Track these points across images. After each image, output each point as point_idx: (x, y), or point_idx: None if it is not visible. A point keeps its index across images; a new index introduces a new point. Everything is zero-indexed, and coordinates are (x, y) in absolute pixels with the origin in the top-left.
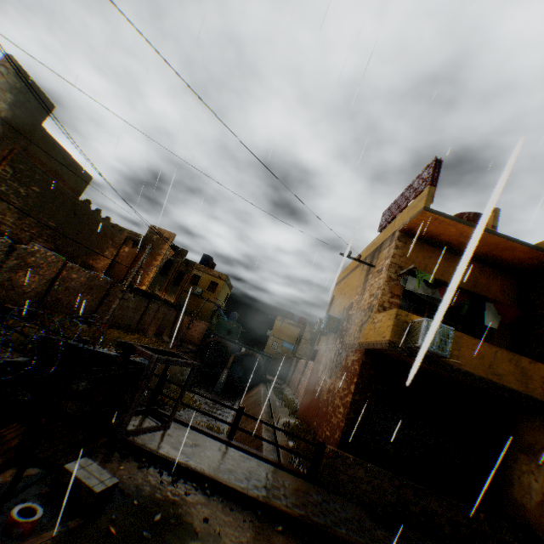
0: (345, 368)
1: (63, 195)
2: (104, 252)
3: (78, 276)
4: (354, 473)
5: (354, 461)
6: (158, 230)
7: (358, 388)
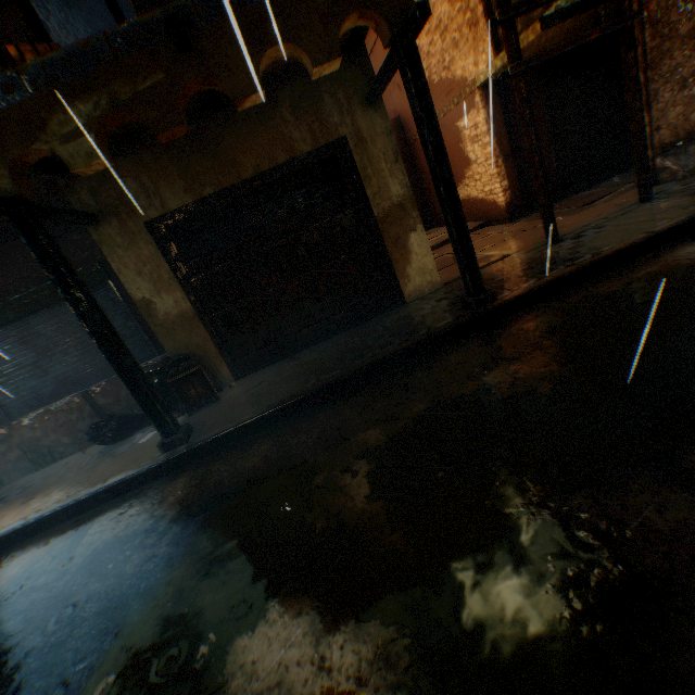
0: None
1: None
2: None
3: None
4: None
5: None
6: None
7: None
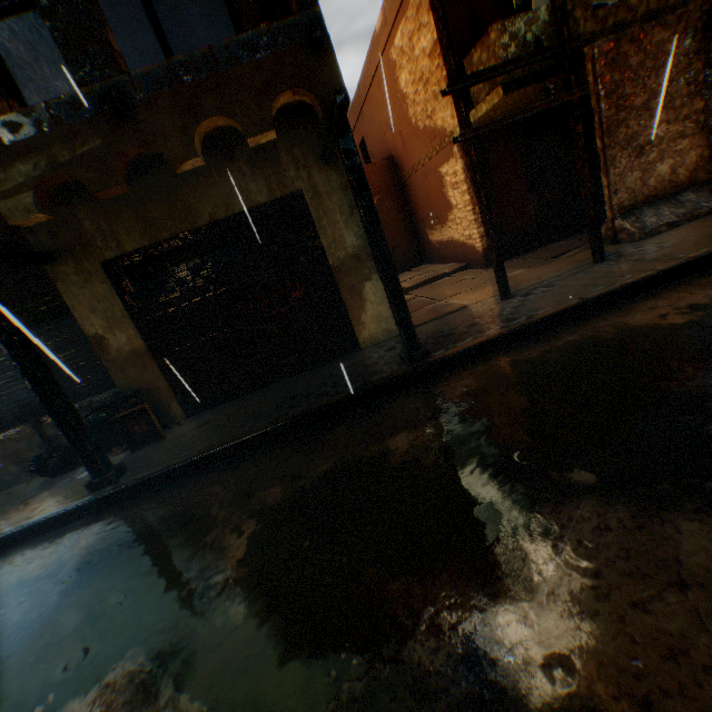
0: None
1: None
2: None
3: None
4: None
5: None
6: None
7: None
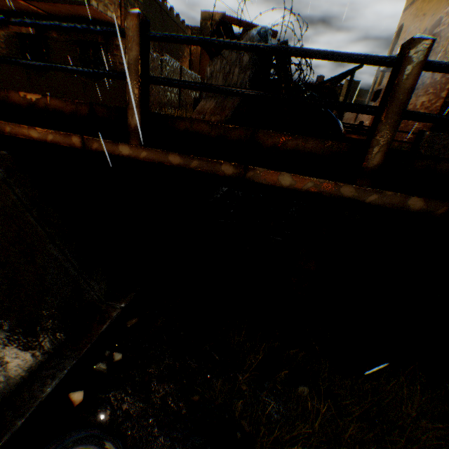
0: (430, 85)
1: (152, 1)
2: (184, 55)
3: (187, 78)
4: (445, 143)
5: (447, 136)
6: (209, 16)
7: (448, 92)
